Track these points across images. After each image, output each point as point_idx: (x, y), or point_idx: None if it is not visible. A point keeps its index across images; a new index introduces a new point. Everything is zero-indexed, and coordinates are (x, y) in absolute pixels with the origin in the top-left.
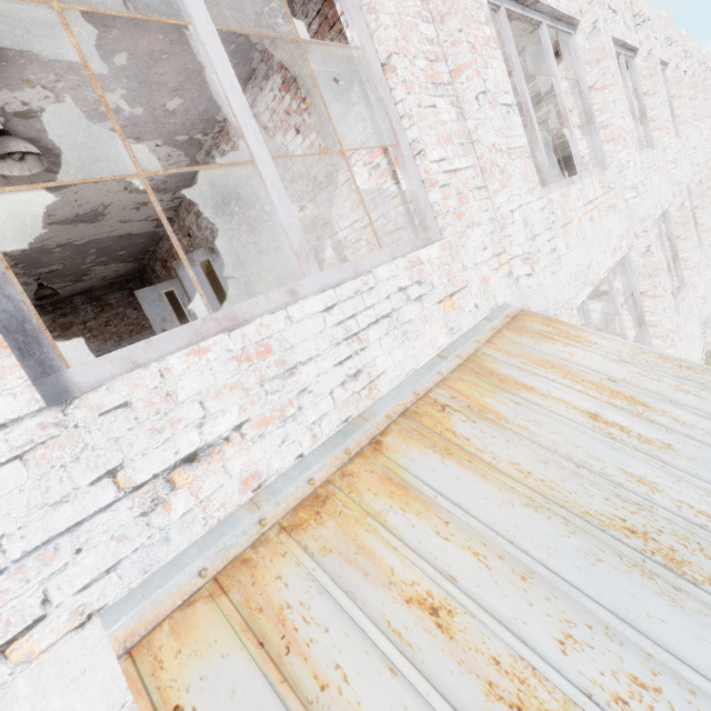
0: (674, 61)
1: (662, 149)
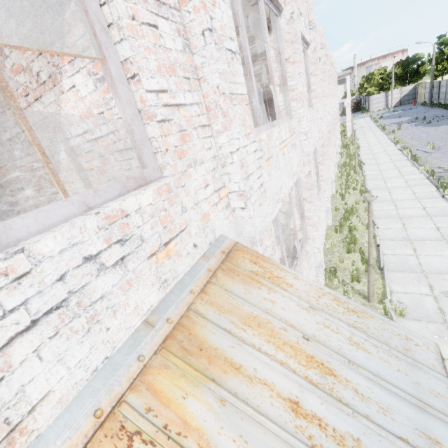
0: (323, 59)
1: (316, 110)
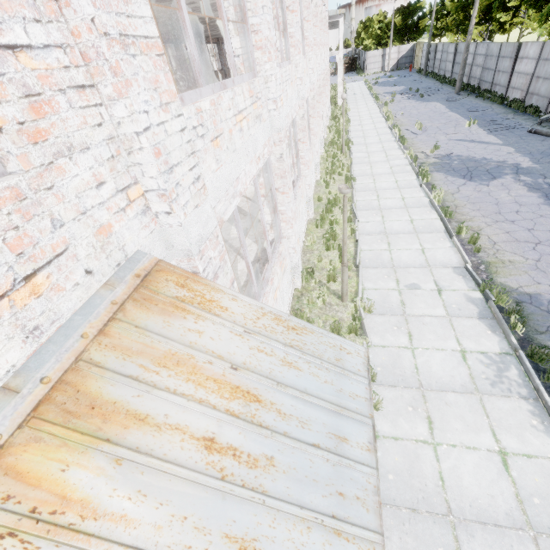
0: None
1: (295, 65)
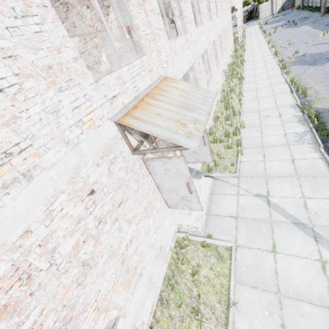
0: None
1: (205, 25)
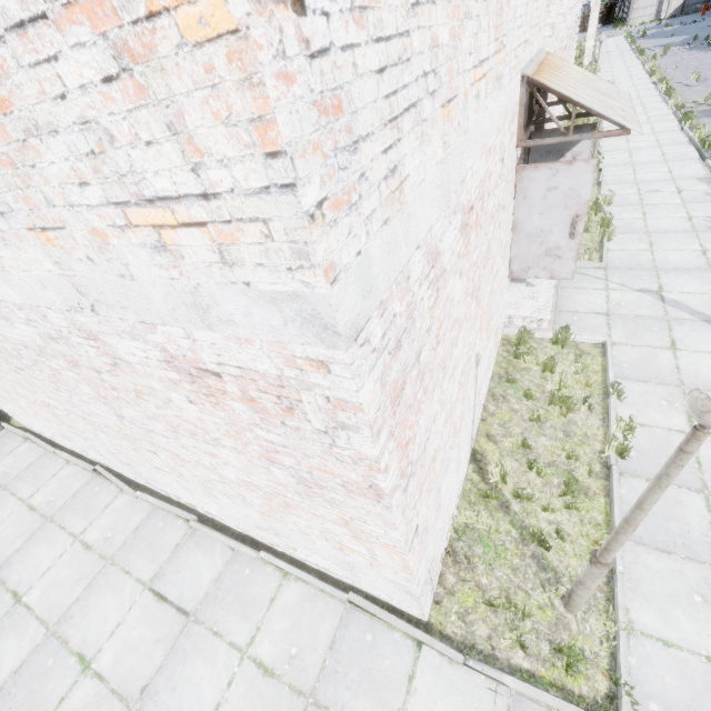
0: None
1: None
